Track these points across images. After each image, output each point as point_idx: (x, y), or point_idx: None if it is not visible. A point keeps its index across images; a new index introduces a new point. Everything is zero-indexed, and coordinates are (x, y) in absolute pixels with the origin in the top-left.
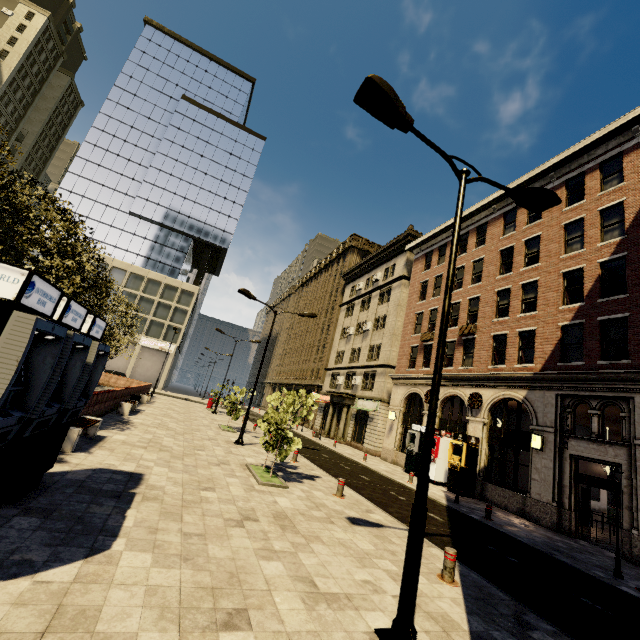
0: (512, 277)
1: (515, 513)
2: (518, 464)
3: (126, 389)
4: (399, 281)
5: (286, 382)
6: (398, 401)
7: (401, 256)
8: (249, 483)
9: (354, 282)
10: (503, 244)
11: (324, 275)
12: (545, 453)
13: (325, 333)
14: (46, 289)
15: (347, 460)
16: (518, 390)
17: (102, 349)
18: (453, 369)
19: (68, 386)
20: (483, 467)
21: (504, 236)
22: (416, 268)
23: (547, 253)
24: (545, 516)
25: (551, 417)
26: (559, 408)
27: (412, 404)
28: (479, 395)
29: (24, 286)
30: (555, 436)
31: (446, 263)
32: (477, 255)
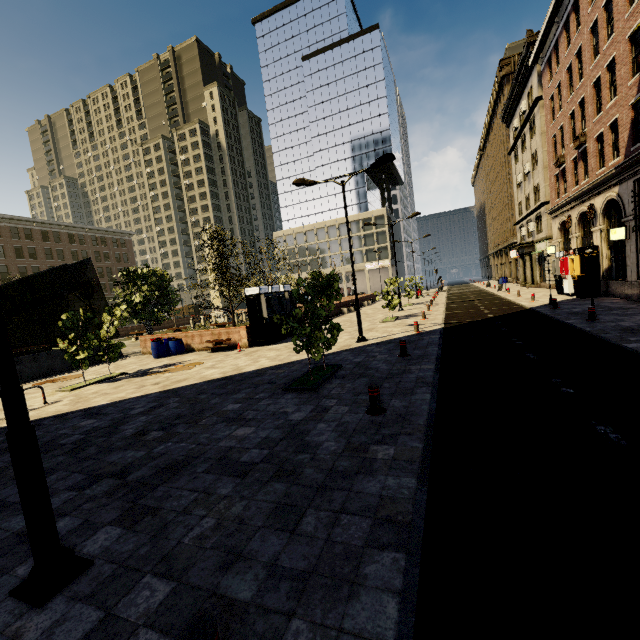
0: (599, 61)
1: (624, 298)
2: (625, 256)
3: (345, 302)
4: (537, 105)
5: (497, 249)
6: (556, 234)
7: (533, 73)
8: (375, 323)
9: (512, 122)
10: (590, 20)
11: (495, 122)
12: (631, 240)
13: (509, 188)
14: (264, 287)
15: (496, 300)
16: (613, 189)
17: (290, 293)
18: (578, 187)
19: (285, 306)
20: (606, 269)
21: (589, 9)
22: (544, 83)
23: (617, 17)
24: (634, 293)
25: (632, 205)
26: (636, 194)
27: (566, 232)
28: (592, 206)
29: (259, 290)
30: (636, 222)
31: (560, 66)
32: (576, 44)
